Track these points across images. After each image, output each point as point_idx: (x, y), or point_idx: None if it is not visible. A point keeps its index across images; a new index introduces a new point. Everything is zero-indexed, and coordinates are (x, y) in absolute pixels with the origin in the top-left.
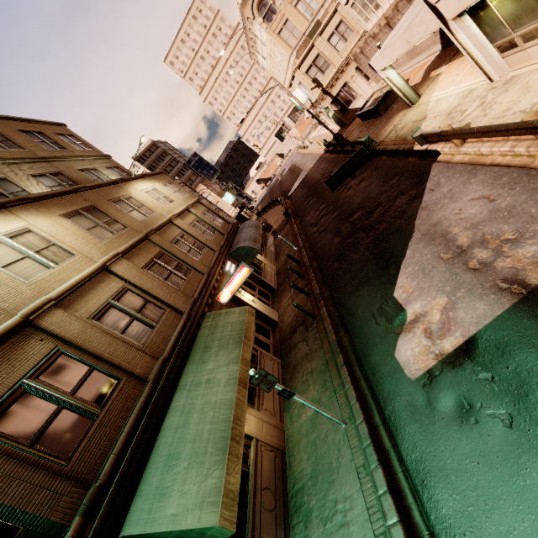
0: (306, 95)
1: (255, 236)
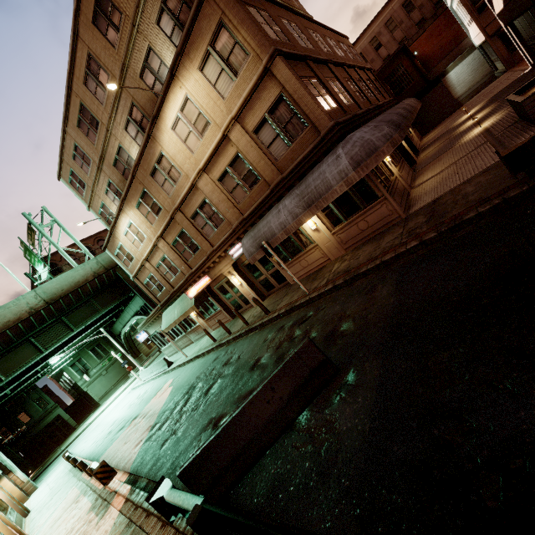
0: None
1: (274, 234)
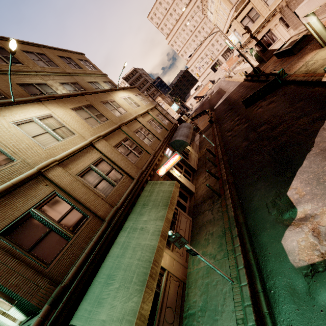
0: (237, 39)
1: (188, 134)
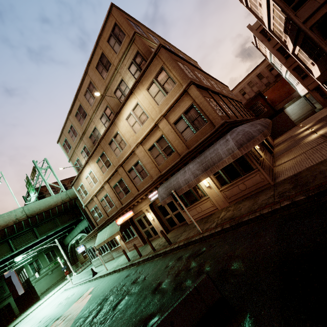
0: None
1: (180, 186)
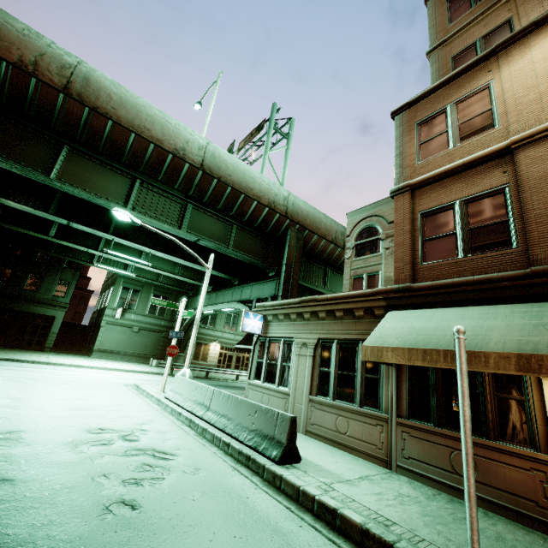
0: None
1: None
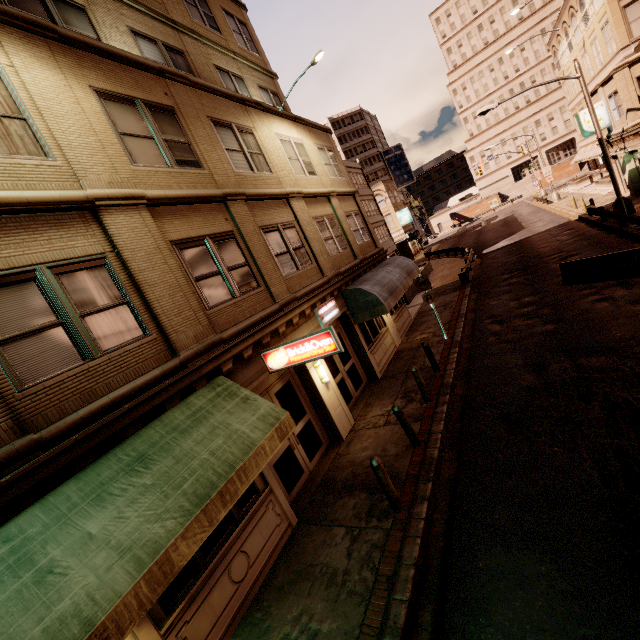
0: (609, 118)
1: (397, 286)
